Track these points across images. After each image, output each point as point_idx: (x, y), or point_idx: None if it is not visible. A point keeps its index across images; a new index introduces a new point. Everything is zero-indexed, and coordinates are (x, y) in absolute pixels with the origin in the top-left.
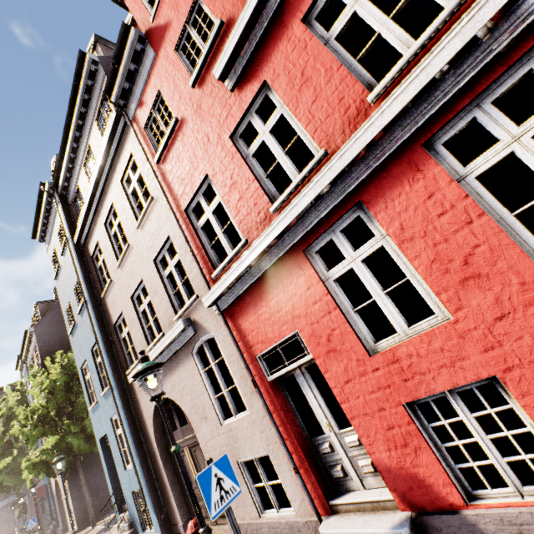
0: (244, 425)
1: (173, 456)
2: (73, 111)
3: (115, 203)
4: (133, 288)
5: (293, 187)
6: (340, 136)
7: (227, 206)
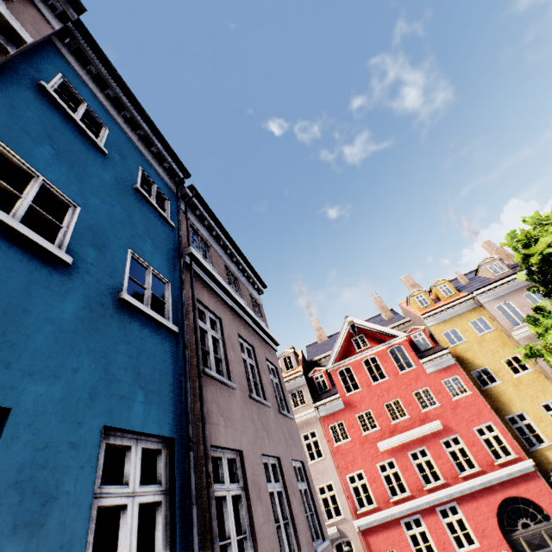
0: None
1: None
2: None
3: None
4: None
5: (400, 498)
6: (415, 492)
7: (370, 487)
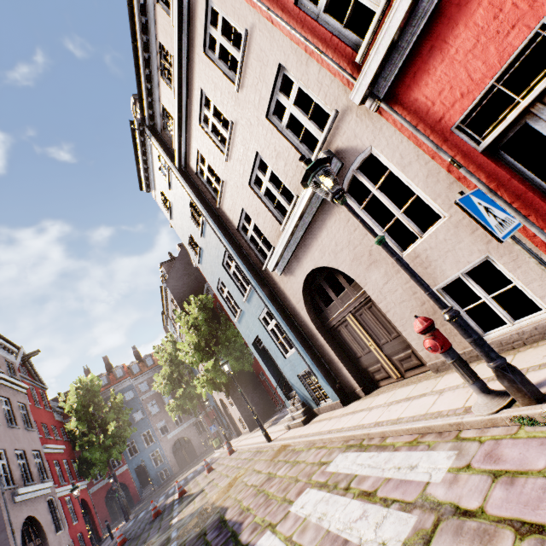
0: (440, 238)
1: (333, 332)
2: (132, 8)
3: (204, 86)
4: (249, 171)
5: None
6: None
7: None
